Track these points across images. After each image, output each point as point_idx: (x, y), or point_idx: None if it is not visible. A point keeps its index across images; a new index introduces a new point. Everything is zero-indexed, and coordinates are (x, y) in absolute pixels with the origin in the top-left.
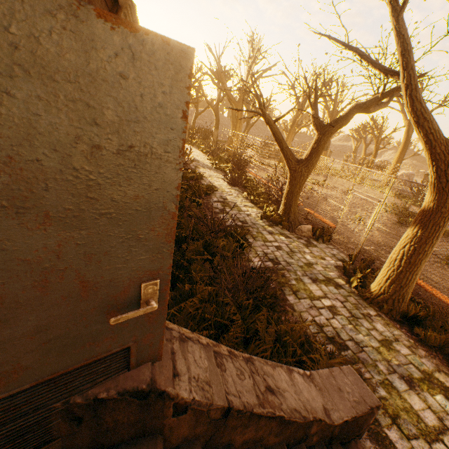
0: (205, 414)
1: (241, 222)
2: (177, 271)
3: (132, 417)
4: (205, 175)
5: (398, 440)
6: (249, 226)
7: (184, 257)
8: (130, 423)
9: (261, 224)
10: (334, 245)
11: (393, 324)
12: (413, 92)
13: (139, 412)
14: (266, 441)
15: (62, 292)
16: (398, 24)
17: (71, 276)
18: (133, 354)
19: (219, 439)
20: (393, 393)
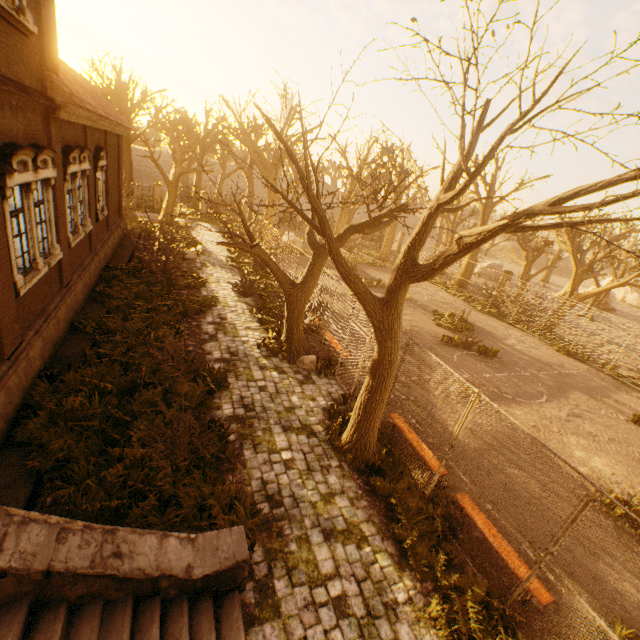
0: (27, 576)
1: (231, 353)
2: (112, 432)
3: None
4: (211, 278)
5: (283, 589)
6: (238, 360)
7: (130, 411)
8: None
9: (256, 356)
10: (339, 379)
11: (351, 475)
12: (335, 257)
13: None
14: (108, 595)
15: None
16: (310, 199)
17: None
18: None
19: (51, 595)
20: (304, 547)
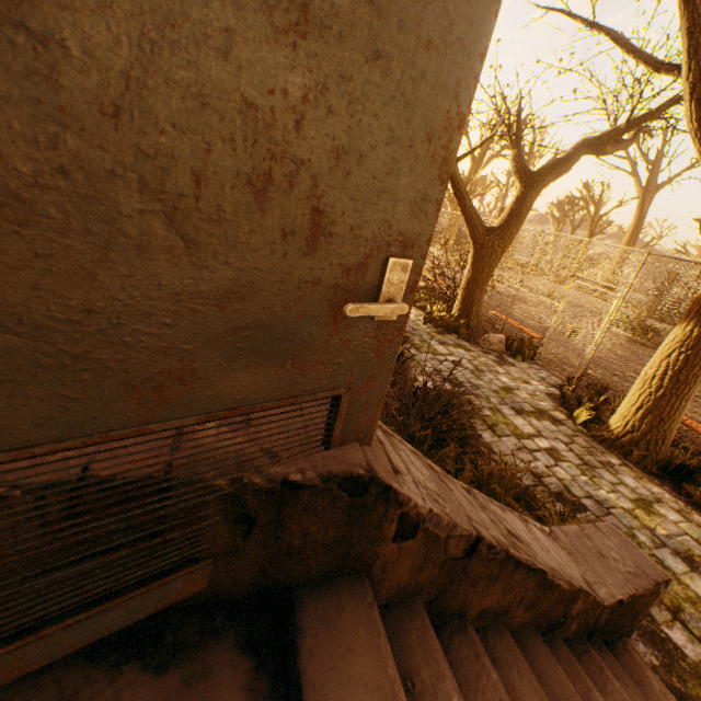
0: (440, 545)
1: None
2: None
3: (332, 533)
4: None
5: (687, 645)
6: (407, 333)
7: None
8: (326, 545)
9: (425, 331)
10: (540, 365)
11: (648, 478)
12: None
13: (345, 524)
14: (509, 618)
15: (283, 219)
16: None
17: (303, 186)
18: (340, 416)
19: (449, 601)
20: None
